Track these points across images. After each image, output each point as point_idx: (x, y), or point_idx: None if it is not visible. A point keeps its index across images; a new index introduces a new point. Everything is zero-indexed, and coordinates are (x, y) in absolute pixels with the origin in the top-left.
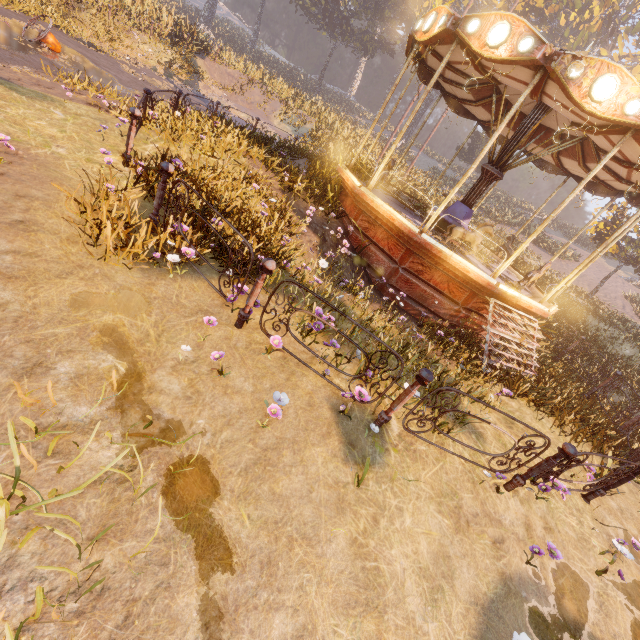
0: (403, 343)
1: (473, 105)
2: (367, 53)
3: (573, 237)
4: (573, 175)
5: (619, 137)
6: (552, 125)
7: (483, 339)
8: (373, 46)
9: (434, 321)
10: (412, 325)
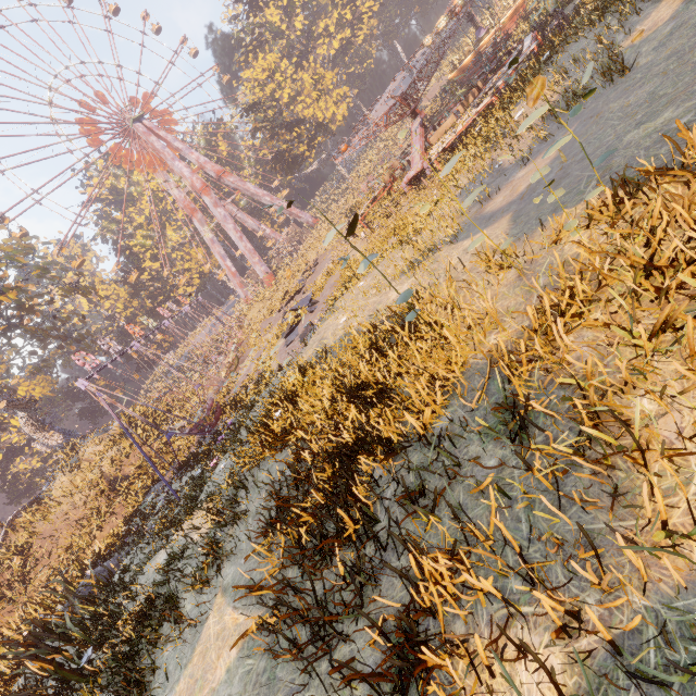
0: None
1: None
2: None
3: None
4: None
5: None
6: None
7: None
8: None
9: None
10: None
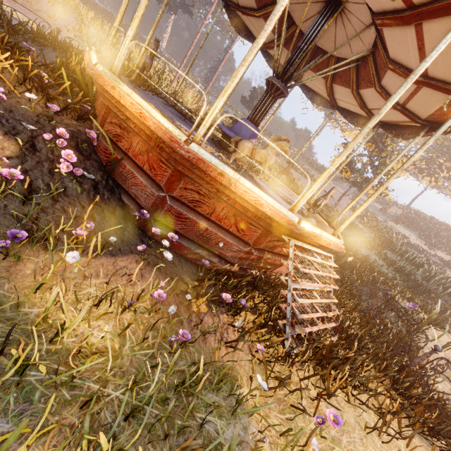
0: (153, 356)
1: (255, 16)
2: (170, 9)
3: (343, 163)
4: (337, 108)
5: (440, 26)
6: (329, 47)
7: (276, 276)
8: (175, 5)
9: (220, 266)
10: (188, 282)
